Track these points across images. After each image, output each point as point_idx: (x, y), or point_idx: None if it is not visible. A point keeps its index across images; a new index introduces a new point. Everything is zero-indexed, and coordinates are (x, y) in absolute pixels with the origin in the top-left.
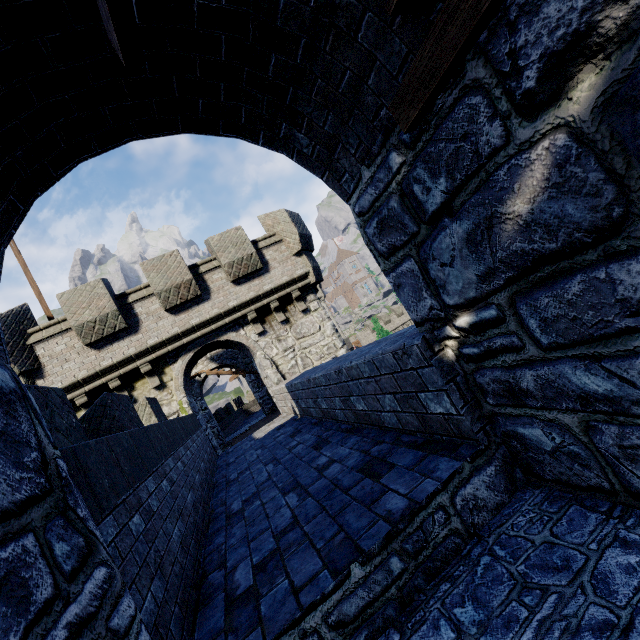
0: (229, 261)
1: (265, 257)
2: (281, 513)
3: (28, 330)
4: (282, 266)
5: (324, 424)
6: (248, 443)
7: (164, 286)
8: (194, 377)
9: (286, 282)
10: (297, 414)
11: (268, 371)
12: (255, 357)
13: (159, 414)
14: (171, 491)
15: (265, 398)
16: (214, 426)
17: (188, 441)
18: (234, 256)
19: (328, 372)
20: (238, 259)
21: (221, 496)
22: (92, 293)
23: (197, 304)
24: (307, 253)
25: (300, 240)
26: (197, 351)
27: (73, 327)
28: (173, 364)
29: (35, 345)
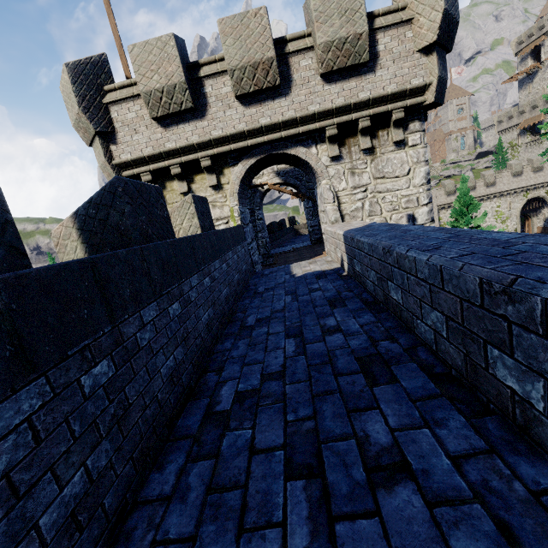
0: (327, 40)
1: (377, 46)
2: (265, 544)
3: (104, 86)
4: (395, 66)
5: (382, 315)
6: (283, 275)
7: (239, 61)
8: (257, 186)
9: (391, 93)
10: (344, 269)
11: (328, 206)
12: (319, 185)
13: (204, 217)
14: (114, 377)
15: (315, 228)
16: (264, 237)
17: (214, 263)
18: (336, 33)
19: (454, 269)
20: (340, 39)
21: (227, 345)
22: (162, 52)
23: (272, 98)
24: (440, 52)
25: (441, 23)
26: (260, 159)
27: (141, 93)
28: (233, 166)
29: (110, 106)
